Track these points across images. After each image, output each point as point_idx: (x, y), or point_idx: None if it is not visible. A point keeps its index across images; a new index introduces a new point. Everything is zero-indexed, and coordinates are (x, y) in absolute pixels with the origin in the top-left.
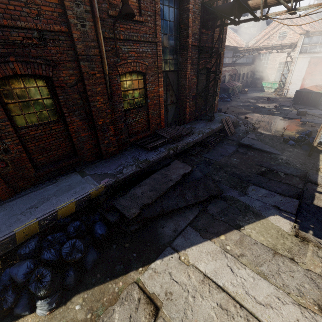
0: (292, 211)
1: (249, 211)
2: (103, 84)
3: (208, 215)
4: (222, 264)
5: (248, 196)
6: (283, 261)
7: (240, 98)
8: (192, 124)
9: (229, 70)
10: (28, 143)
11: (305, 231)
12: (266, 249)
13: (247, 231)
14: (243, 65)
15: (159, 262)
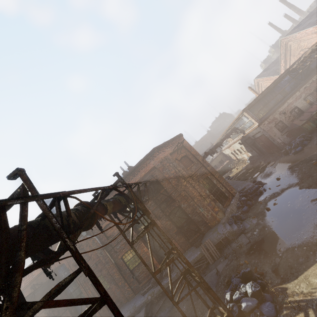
0: None
1: None
2: (115, 268)
3: None
4: None
5: None
6: None
7: None
8: (185, 253)
9: (297, 96)
10: None
11: None
12: None
13: None
14: None
15: None
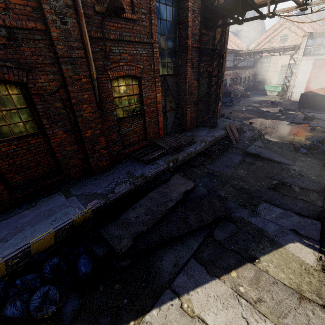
0: (314, 237)
1: (263, 236)
2: (90, 91)
3: (214, 242)
4: (235, 315)
5: (261, 217)
6: (313, 310)
7: (243, 102)
8: (193, 131)
9: (230, 73)
10: (0, 161)
11: None
12: (289, 292)
13: (263, 265)
14: (244, 69)
15: (156, 313)
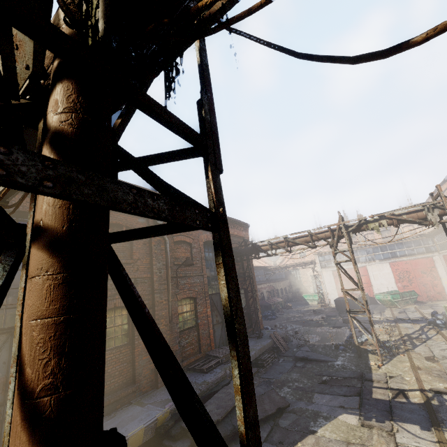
0: (354, 406)
1: (319, 416)
2: (167, 309)
3: (280, 428)
4: None
5: (315, 404)
6: None
7: (286, 314)
8: None
9: (265, 286)
10: None
11: (369, 420)
12: (340, 443)
13: (321, 433)
14: (277, 281)
15: None
